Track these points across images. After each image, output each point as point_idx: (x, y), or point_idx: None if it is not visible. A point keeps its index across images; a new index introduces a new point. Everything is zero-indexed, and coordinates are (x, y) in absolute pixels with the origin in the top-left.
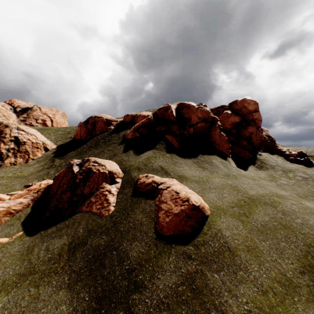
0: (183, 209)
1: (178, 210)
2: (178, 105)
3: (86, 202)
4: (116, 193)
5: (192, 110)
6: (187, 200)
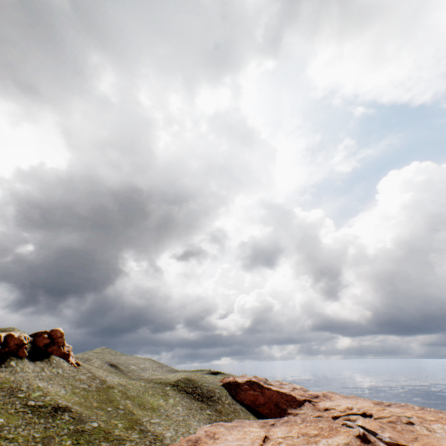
0: None
1: None
2: (8, 334)
3: None
4: None
5: (14, 339)
6: None
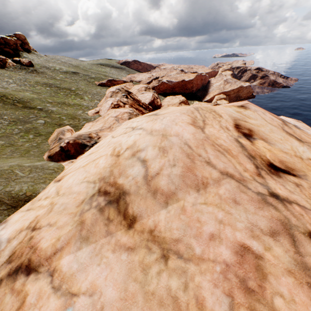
0: (29, 61)
1: (28, 62)
2: (1, 37)
3: (7, 64)
4: (12, 62)
5: (9, 40)
6: (28, 60)
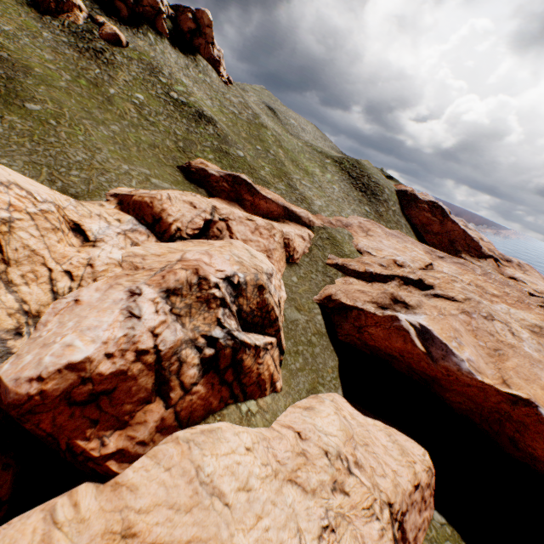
0: (112, 33)
1: (111, 33)
2: None
3: (66, 15)
4: (83, 19)
5: None
6: (115, 31)
